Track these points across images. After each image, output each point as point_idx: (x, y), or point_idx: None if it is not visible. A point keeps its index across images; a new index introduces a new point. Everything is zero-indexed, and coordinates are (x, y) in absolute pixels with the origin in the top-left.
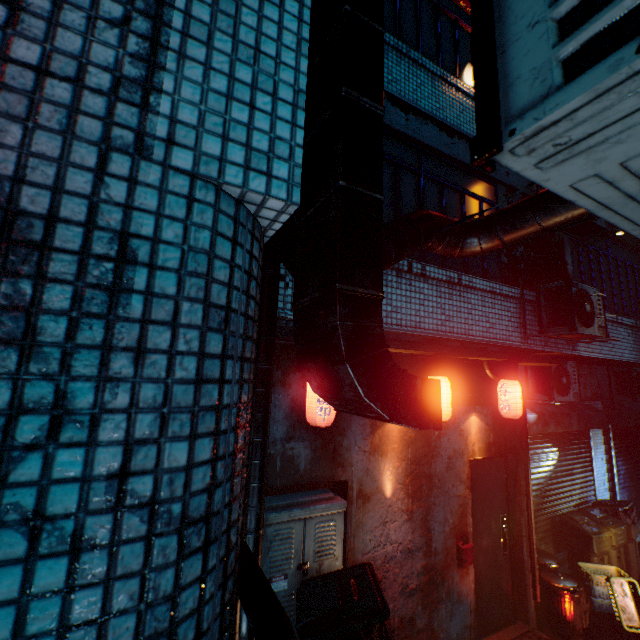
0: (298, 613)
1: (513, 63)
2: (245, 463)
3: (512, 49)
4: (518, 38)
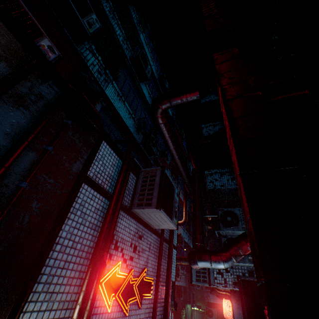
0: None
1: (193, 275)
2: None
3: (193, 273)
4: (193, 273)
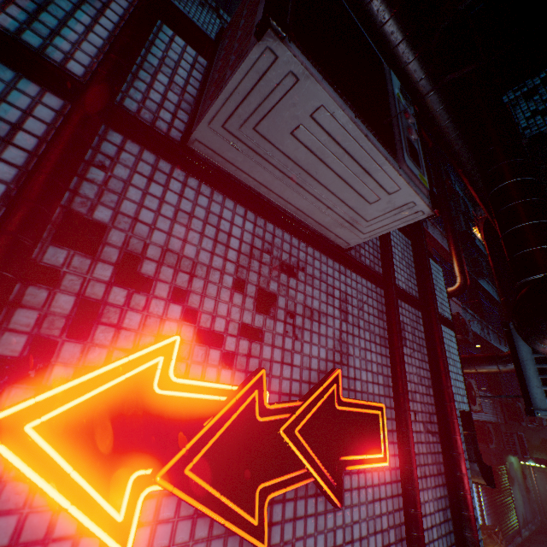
0: None
1: (532, 392)
2: None
3: (531, 388)
4: (533, 386)
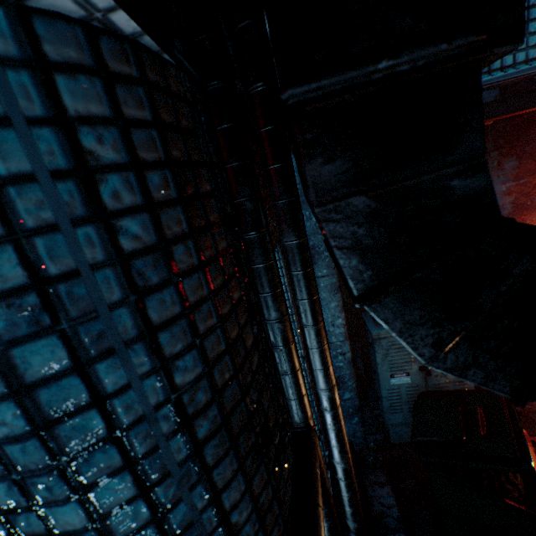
0: (413, 427)
1: None
2: (243, 425)
3: None
4: None
